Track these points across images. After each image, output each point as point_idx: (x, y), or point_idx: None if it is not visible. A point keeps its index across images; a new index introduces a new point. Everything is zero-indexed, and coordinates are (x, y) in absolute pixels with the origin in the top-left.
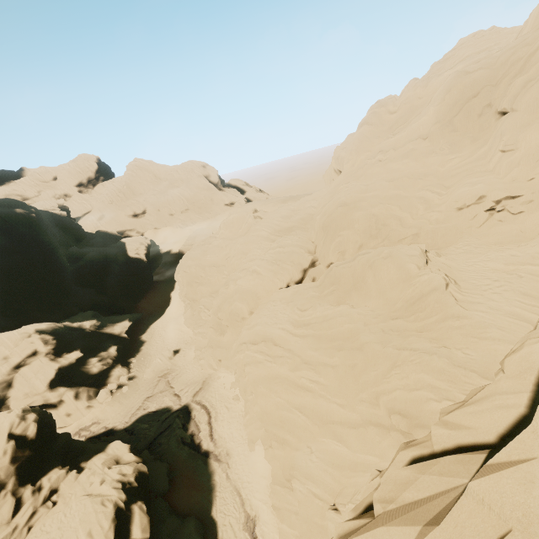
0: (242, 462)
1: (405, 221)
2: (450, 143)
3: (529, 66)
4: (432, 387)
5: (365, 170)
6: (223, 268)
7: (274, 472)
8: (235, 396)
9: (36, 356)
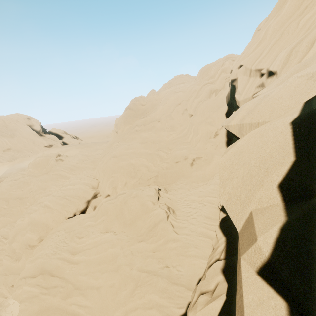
0: None
1: (150, 168)
2: (170, 126)
3: (199, 94)
4: (158, 306)
5: (128, 135)
6: (26, 200)
7: None
8: None
9: None
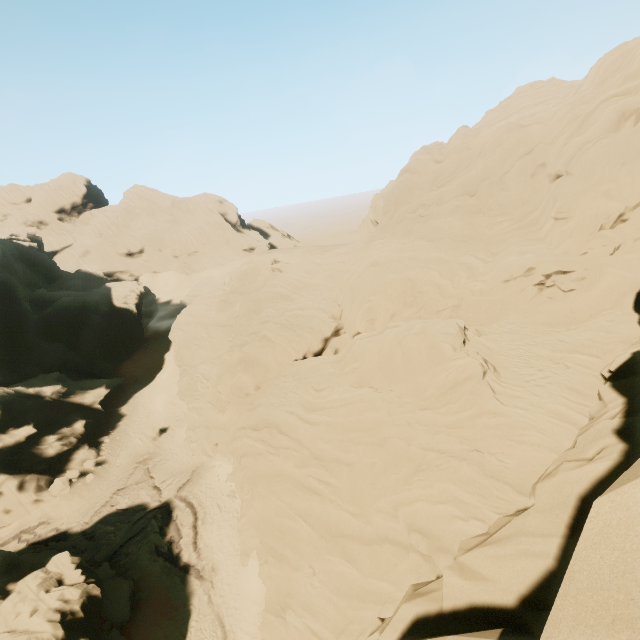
0: (230, 581)
1: (445, 289)
2: (499, 203)
3: (586, 126)
4: (459, 502)
5: (403, 225)
6: (230, 328)
7: (269, 595)
8: (231, 492)
9: None
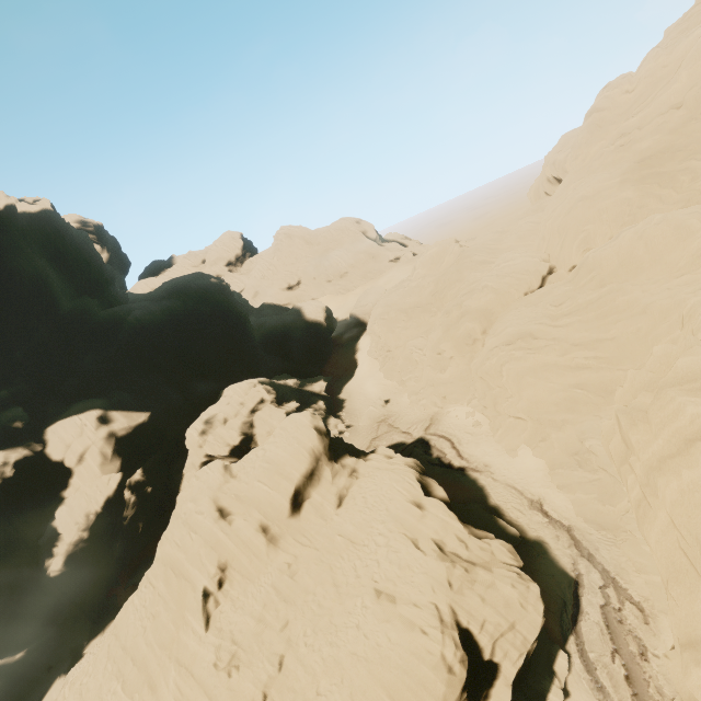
0: (506, 467)
1: (667, 197)
2: None
3: None
4: None
5: (602, 160)
6: (429, 306)
7: (552, 460)
8: (475, 422)
9: (264, 403)
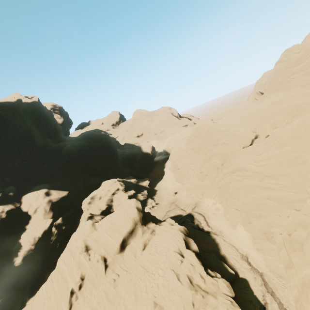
0: (230, 234)
1: None
2: None
3: None
4: None
5: (283, 85)
6: (197, 149)
7: (253, 234)
8: (216, 208)
9: (119, 190)
